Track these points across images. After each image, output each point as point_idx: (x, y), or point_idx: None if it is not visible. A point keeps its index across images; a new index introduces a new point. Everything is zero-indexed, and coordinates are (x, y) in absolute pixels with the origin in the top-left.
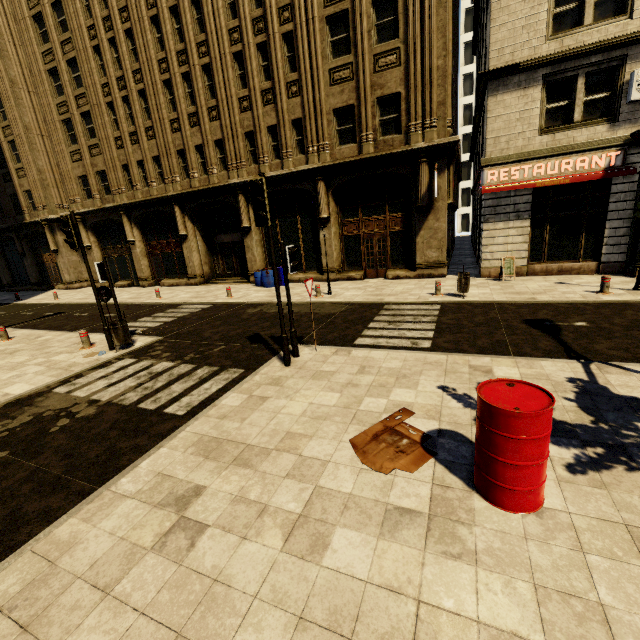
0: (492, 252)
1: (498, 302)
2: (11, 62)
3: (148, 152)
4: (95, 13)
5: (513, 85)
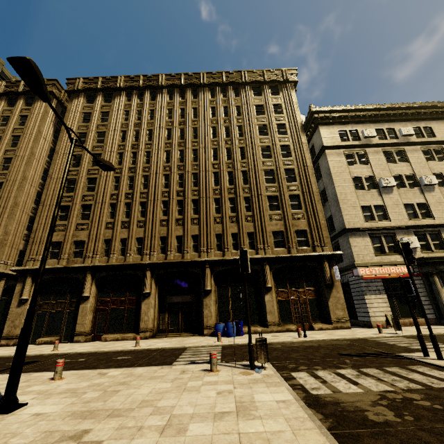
0: (374, 312)
1: (426, 334)
2: (31, 168)
3: (134, 234)
4: (126, 164)
5: (357, 235)
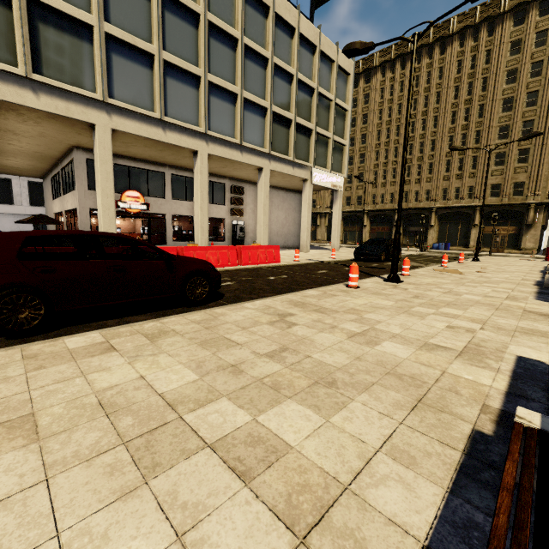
0: None
1: None
2: None
3: (388, 191)
4: (382, 140)
5: None
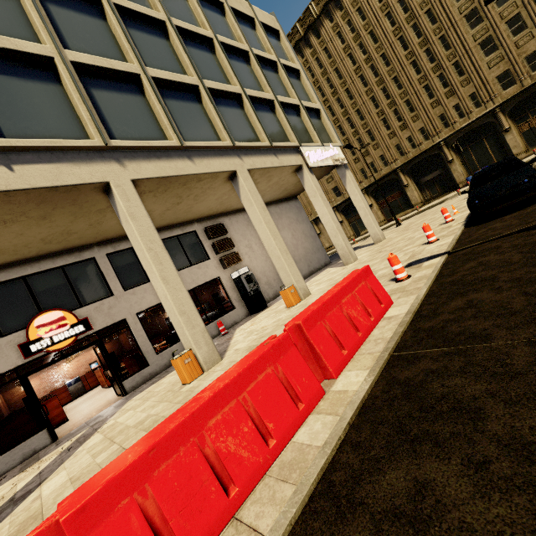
0: None
1: None
2: None
3: (375, 156)
4: (338, 113)
5: None
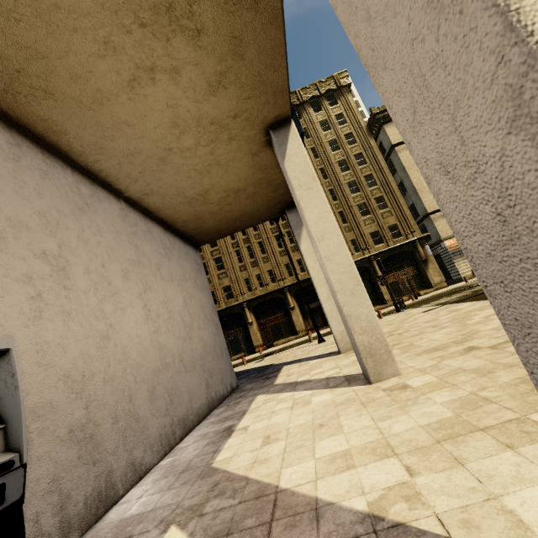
0: (462, 270)
1: None
2: None
3: (264, 269)
4: None
5: (438, 215)
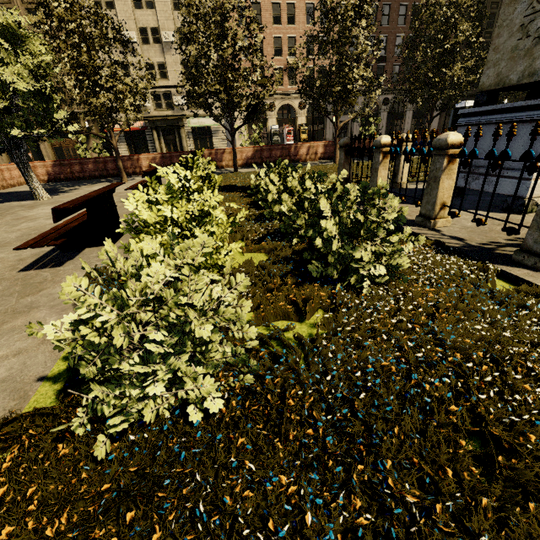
0: None
1: None
2: None
3: None
4: None
5: None
